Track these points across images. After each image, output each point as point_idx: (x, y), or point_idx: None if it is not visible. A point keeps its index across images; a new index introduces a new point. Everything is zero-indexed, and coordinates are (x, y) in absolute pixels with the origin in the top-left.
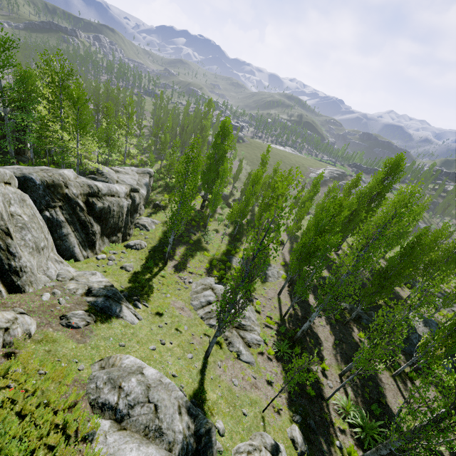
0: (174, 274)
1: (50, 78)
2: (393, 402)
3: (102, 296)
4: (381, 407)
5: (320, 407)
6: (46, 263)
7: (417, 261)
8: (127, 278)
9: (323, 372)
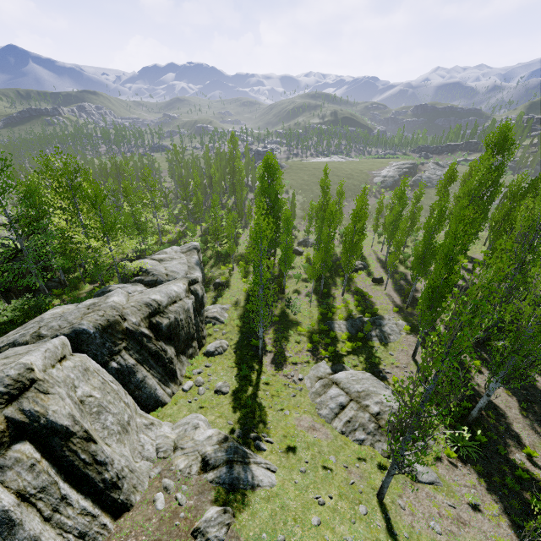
0: (278, 374)
1: (56, 183)
2: None
3: (224, 464)
4: None
5: None
6: (138, 439)
7: None
8: (229, 406)
9: (530, 460)
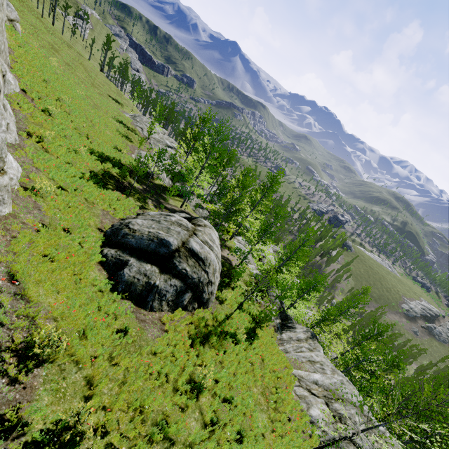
0: None
1: None
2: None
3: None
4: None
5: None
6: None
7: None
8: None
9: None
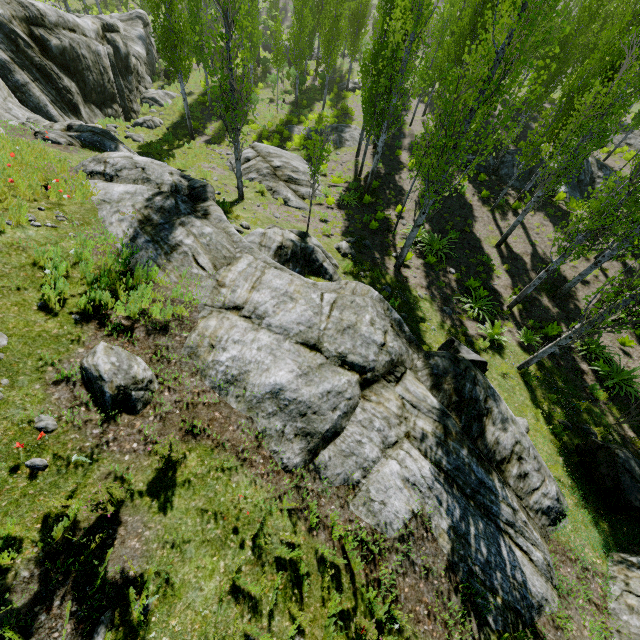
0: (205, 147)
1: None
2: (481, 230)
3: (88, 132)
4: (463, 234)
5: (383, 237)
6: (5, 103)
7: (568, 51)
8: (135, 145)
9: (398, 215)
